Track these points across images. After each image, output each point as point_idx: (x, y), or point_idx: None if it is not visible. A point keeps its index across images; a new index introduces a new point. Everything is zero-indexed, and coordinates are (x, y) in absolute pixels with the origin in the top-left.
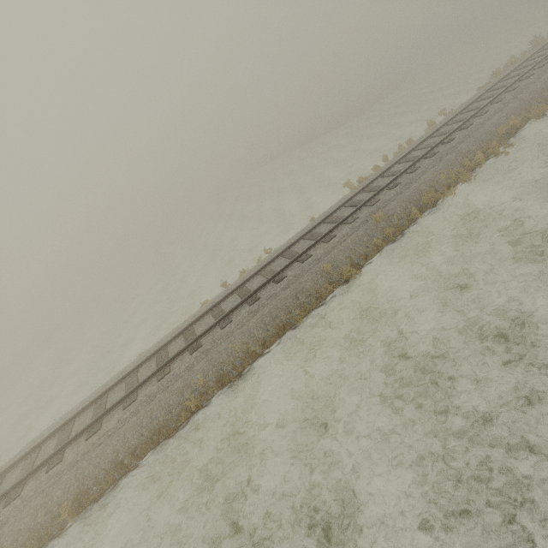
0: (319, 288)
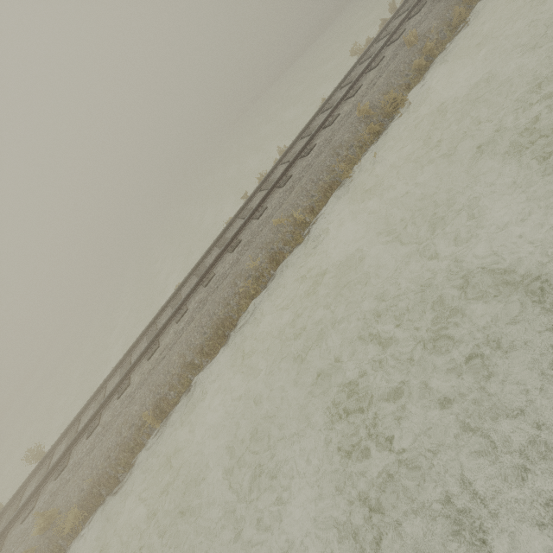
0: (360, 135)
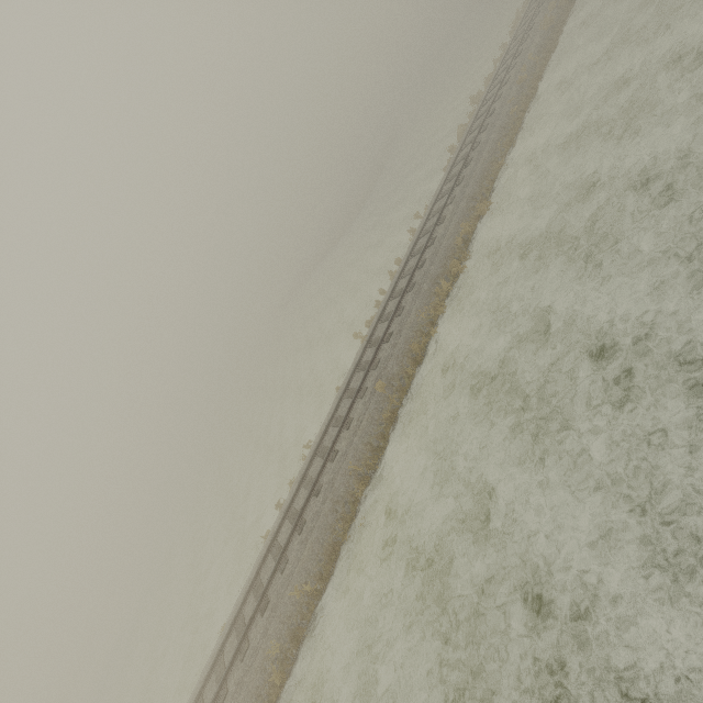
0: (352, 490)
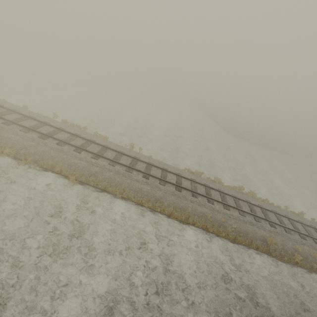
0: None
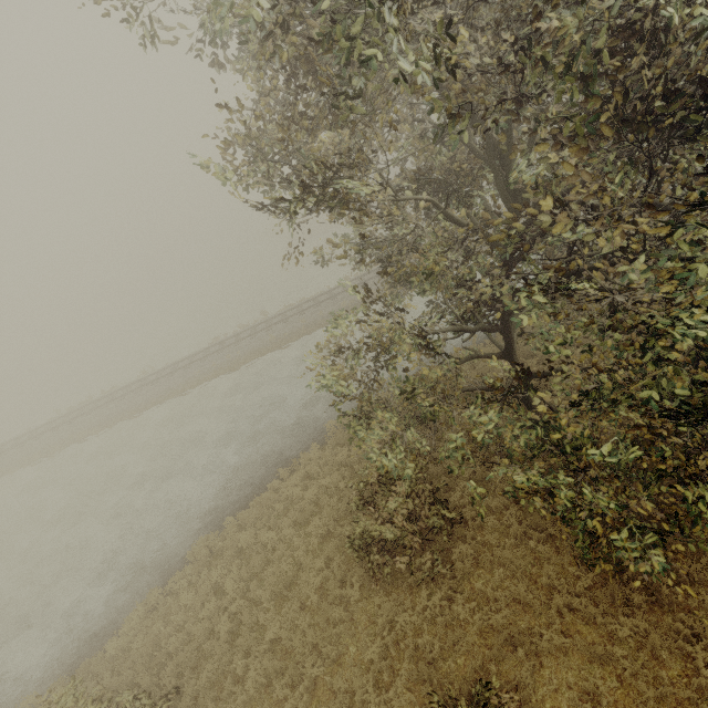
0: None
